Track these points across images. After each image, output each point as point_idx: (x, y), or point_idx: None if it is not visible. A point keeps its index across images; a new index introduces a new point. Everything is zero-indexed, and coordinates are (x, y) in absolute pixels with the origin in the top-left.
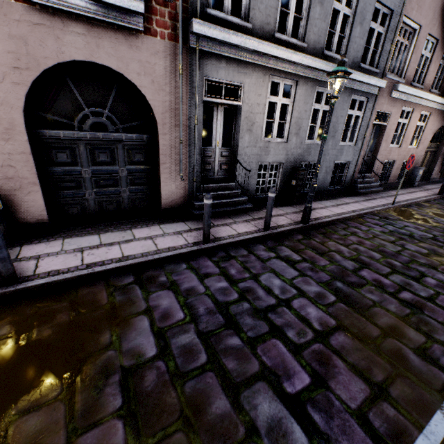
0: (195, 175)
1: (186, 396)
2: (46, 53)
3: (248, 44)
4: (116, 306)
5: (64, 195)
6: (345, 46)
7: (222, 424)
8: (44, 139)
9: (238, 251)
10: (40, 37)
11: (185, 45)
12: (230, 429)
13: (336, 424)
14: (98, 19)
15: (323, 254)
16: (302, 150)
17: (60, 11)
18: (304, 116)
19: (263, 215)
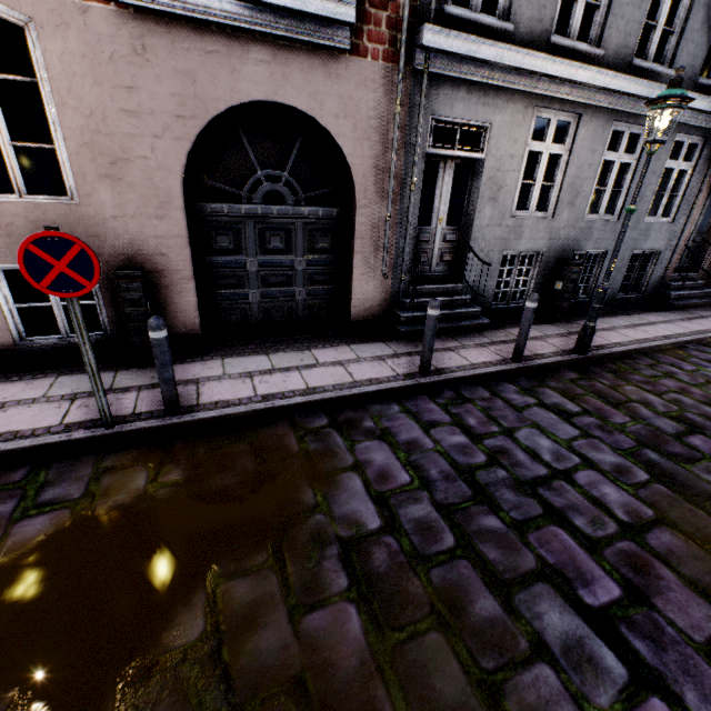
0: (403, 270)
1: (434, 587)
2: (218, 93)
3: (505, 59)
4: (312, 457)
5: (221, 297)
6: (673, 47)
7: (493, 631)
8: (203, 216)
9: (475, 391)
10: (212, 71)
11: (407, 67)
12: (506, 640)
13: (672, 659)
14: (288, 38)
15: (618, 406)
16: (577, 231)
17: (239, 31)
18: (586, 173)
19: (508, 337)
